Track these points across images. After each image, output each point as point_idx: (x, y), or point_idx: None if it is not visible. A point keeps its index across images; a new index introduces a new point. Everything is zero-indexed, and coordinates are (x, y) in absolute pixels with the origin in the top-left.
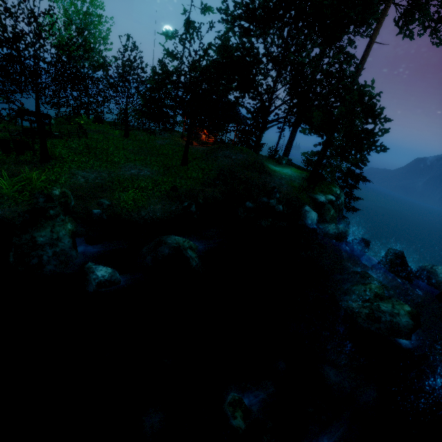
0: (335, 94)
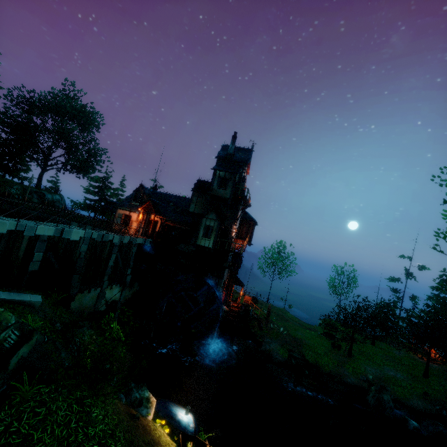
0: None
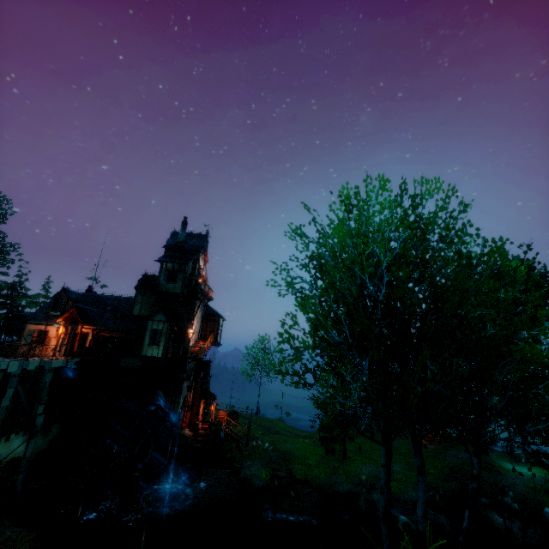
0: None
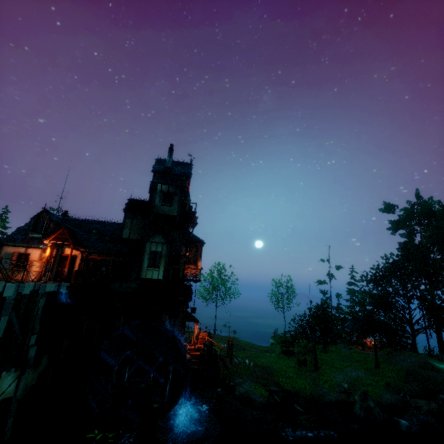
0: None
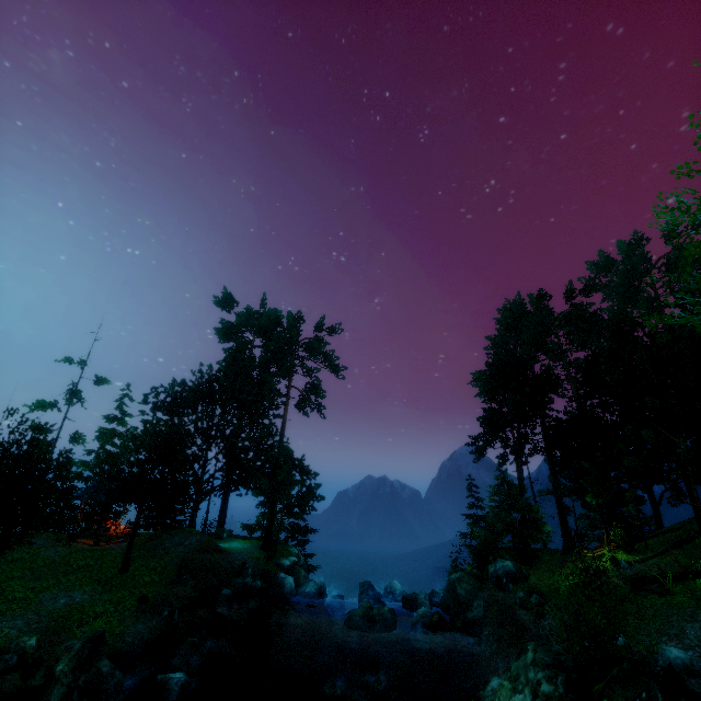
0: (265, 456)
